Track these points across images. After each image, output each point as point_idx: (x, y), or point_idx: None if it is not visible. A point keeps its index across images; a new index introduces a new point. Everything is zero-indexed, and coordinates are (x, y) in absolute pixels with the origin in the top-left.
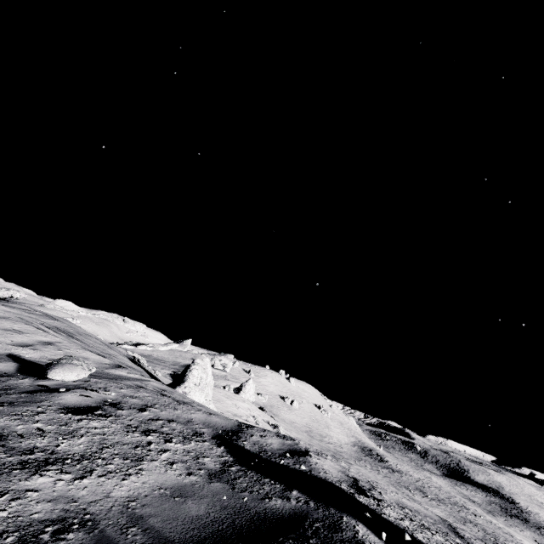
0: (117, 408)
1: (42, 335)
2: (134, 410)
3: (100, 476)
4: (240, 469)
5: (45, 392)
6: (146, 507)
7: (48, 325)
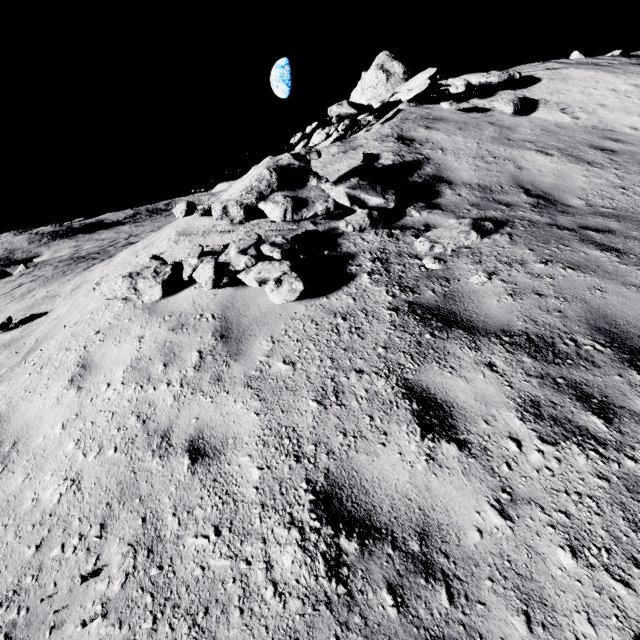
0: None
1: None
2: None
3: None
4: None
5: None
6: None
7: None
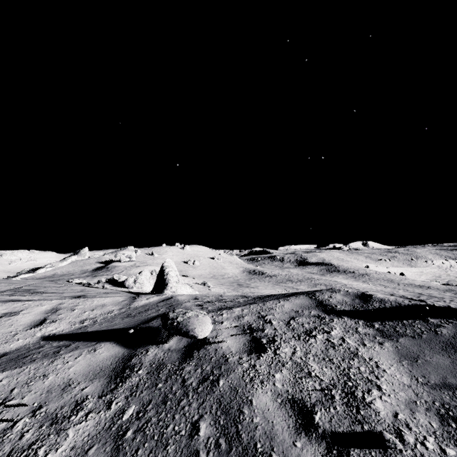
0: (259, 330)
1: (36, 305)
2: (268, 325)
3: (377, 378)
4: (380, 324)
5: (196, 350)
6: (427, 376)
7: (5, 293)
